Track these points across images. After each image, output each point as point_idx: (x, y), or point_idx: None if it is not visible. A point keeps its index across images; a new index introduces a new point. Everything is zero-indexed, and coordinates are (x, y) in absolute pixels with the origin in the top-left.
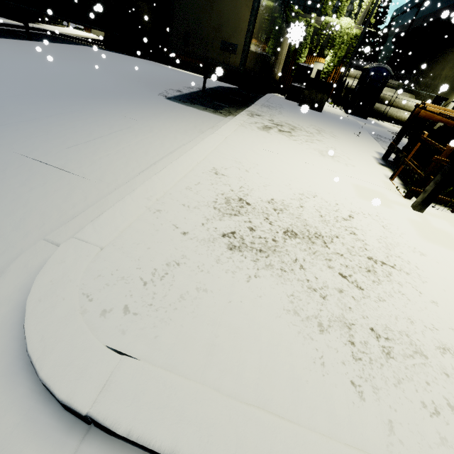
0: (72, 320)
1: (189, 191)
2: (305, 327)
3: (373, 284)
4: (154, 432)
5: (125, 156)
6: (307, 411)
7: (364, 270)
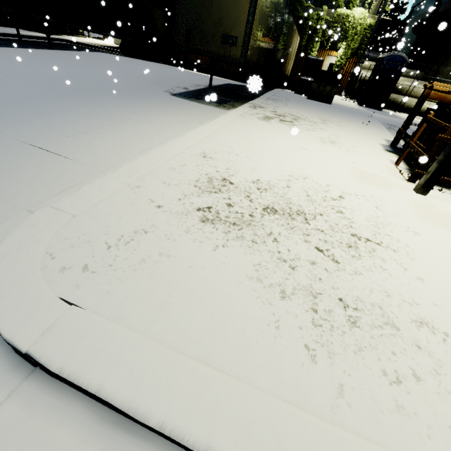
0: (31, 274)
1: (172, 171)
2: (266, 293)
3: (352, 258)
4: (86, 371)
5: (120, 143)
6: (249, 368)
7: (344, 246)
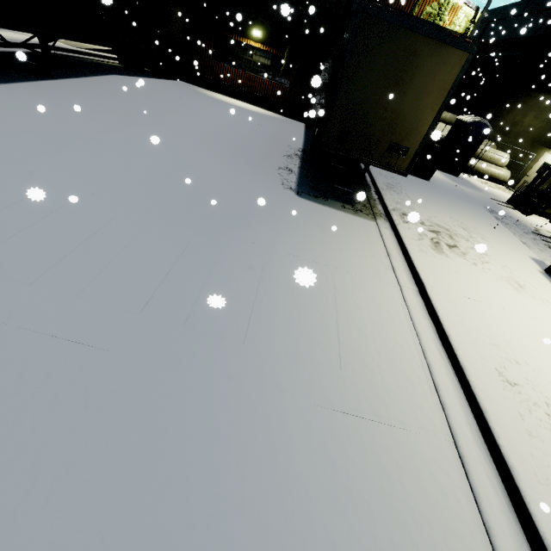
0: None
1: (535, 439)
2: None
3: None
4: None
5: (391, 360)
6: None
7: None
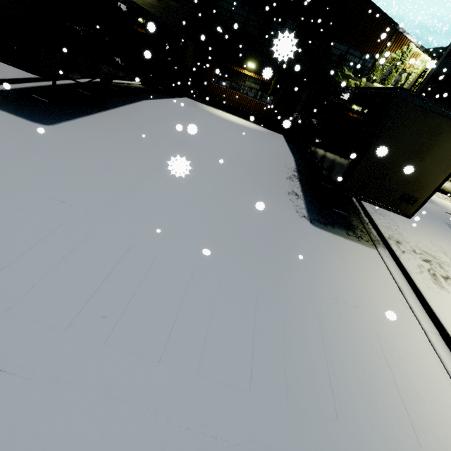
0: None
1: None
2: None
3: None
4: None
5: None
6: None
7: None
